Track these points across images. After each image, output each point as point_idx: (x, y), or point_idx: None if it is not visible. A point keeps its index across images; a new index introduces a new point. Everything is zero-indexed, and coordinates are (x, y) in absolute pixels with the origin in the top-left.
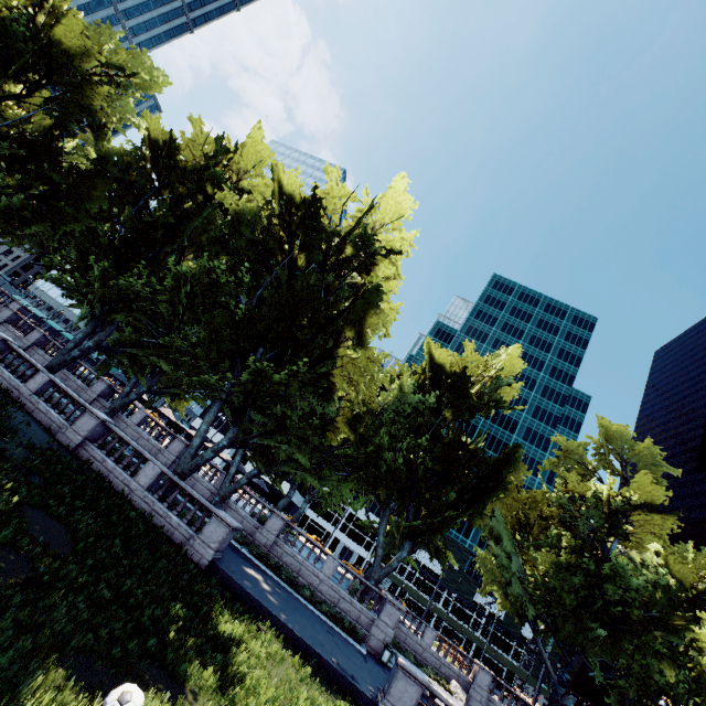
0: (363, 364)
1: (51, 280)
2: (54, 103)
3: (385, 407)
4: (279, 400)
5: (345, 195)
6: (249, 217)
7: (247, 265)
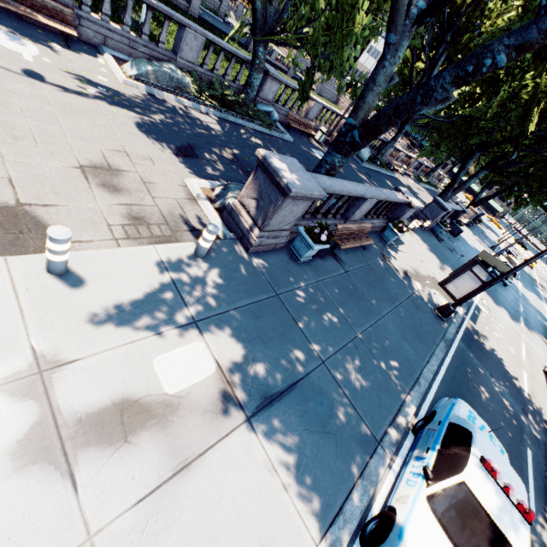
0: None
1: None
2: None
3: None
4: None
5: None
6: None
7: None
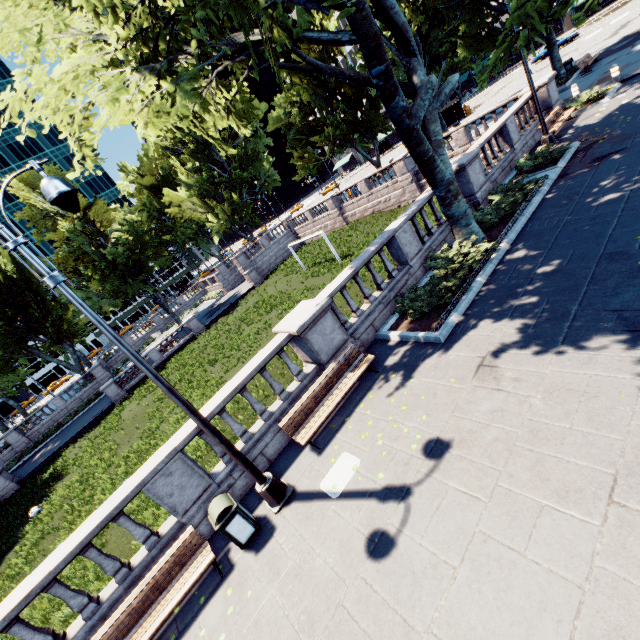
0: None
1: None
2: None
3: None
4: None
5: None
6: None
7: None
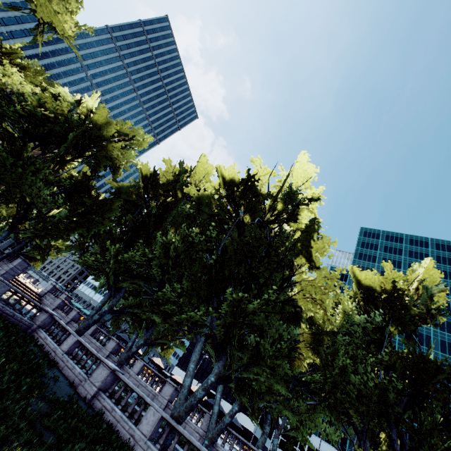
0: (321, 284)
1: (83, 265)
2: (92, 157)
3: (336, 329)
4: (254, 330)
5: (267, 174)
6: (206, 200)
7: (213, 224)
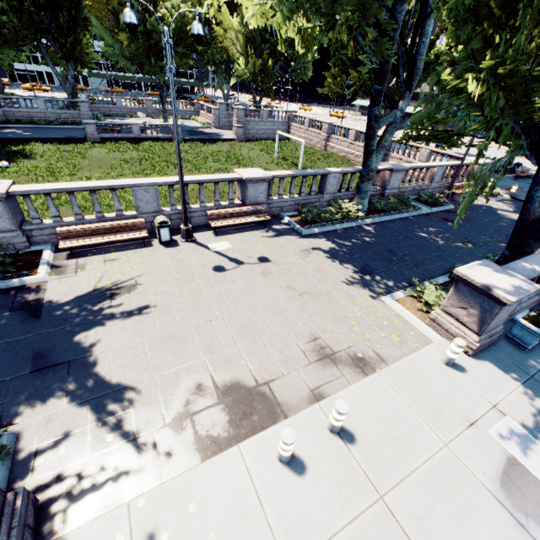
0: None
1: None
2: None
3: None
4: None
5: None
6: None
7: None
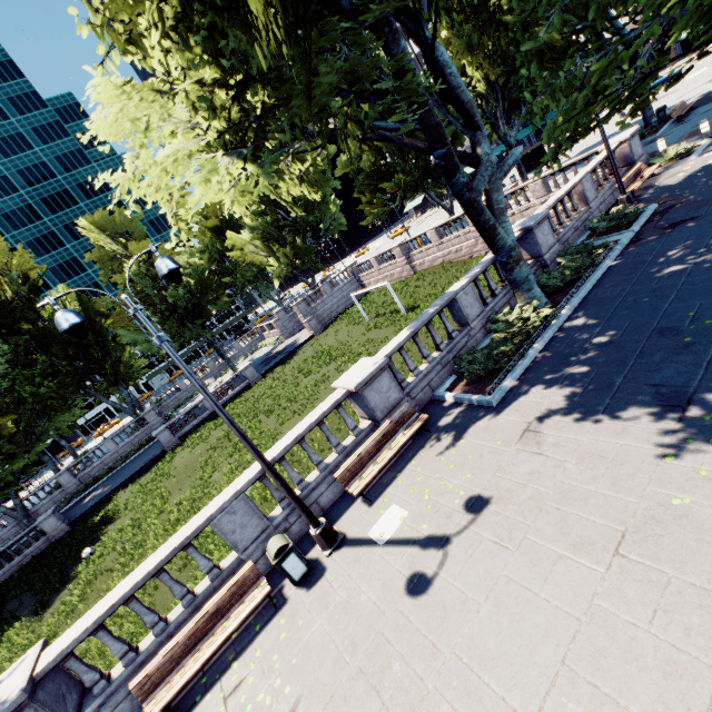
0: None
1: None
2: None
3: None
4: None
5: None
6: None
7: None
